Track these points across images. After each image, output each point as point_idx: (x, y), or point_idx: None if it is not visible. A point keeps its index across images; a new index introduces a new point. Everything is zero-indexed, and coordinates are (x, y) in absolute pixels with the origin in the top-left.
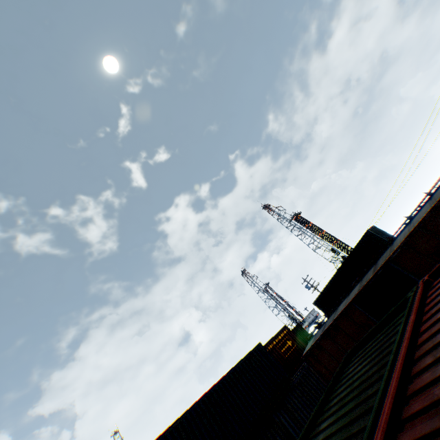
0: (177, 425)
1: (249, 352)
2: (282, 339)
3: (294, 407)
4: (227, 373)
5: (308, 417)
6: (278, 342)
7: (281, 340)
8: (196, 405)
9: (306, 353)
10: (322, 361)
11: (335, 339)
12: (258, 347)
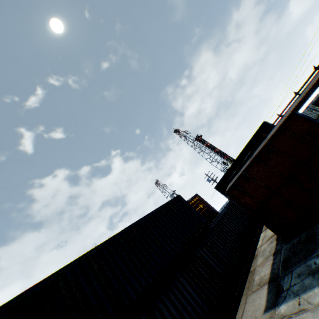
0: (88, 257)
1: (170, 201)
2: (195, 203)
3: (213, 245)
4: (148, 215)
5: (227, 253)
6: (191, 204)
7: (194, 204)
8: (114, 240)
9: (230, 188)
10: (247, 192)
11: (267, 162)
12: (177, 198)
